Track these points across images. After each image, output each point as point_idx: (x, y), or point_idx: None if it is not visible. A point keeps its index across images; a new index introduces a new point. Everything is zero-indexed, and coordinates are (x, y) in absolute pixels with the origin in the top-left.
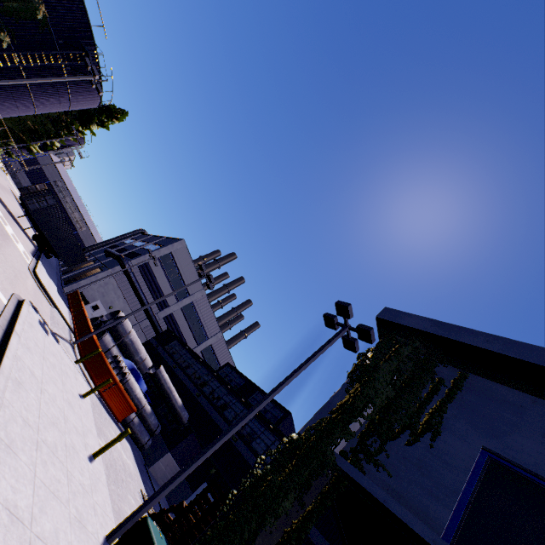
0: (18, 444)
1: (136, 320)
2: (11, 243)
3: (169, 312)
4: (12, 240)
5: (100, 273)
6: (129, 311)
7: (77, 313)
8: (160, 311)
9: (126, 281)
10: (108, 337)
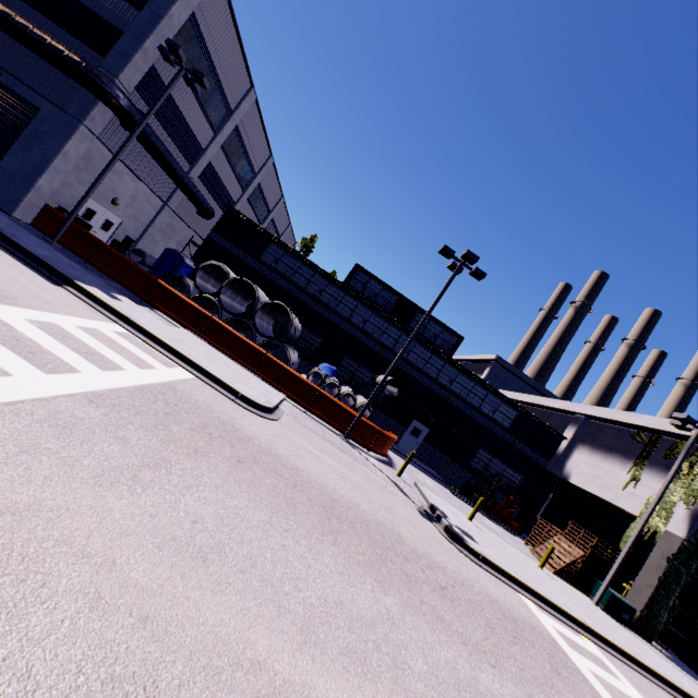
0: (669, 673)
1: (161, 201)
2: (234, 424)
3: (205, 162)
4: (189, 396)
5: (68, 143)
6: (146, 191)
7: (215, 335)
8: (192, 167)
9: (121, 134)
10: (290, 354)
